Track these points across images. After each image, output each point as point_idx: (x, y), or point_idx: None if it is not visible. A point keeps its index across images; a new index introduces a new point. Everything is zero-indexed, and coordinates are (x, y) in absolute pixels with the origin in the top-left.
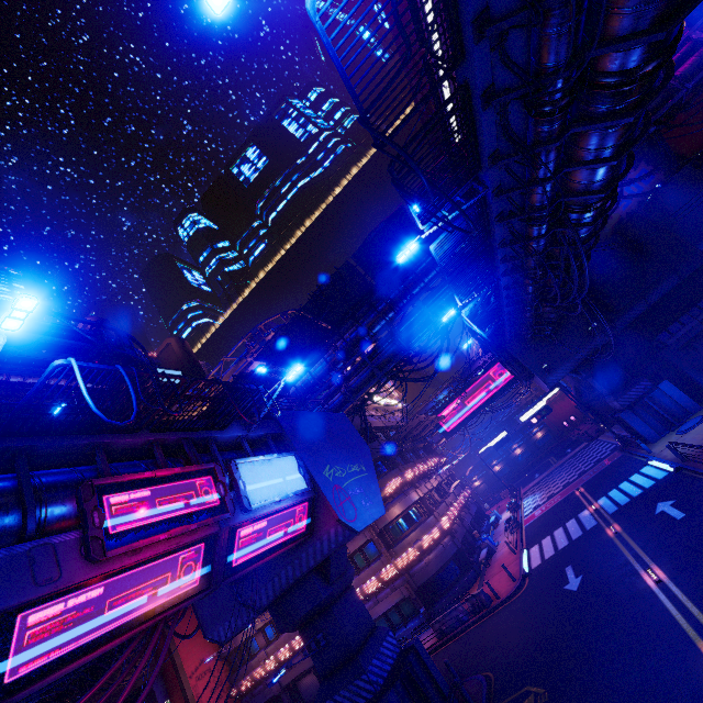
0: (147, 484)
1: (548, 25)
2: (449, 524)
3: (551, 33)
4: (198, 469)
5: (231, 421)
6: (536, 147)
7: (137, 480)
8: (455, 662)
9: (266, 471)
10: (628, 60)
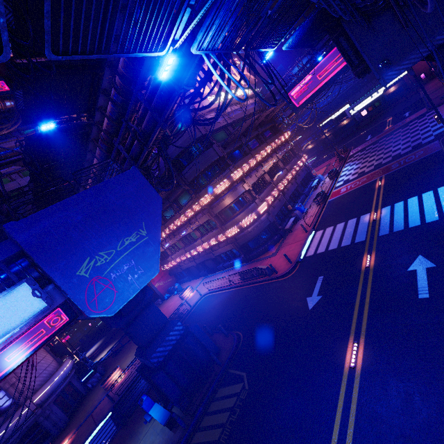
0: None
1: None
2: (267, 207)
3: None
4: None
5: None
6: None
7: None
8: (239, 307)
9: None
10: None
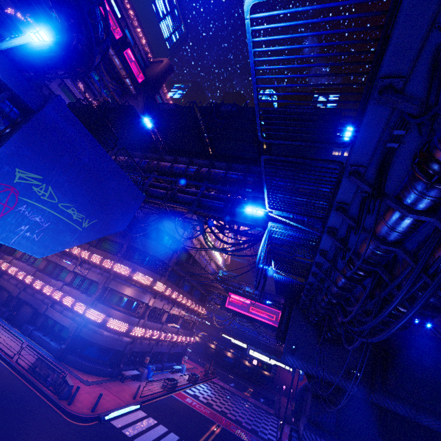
0: None
1: None
2: (140, 335)
3: None
4: None
5: None
6: None
7: None
8: None
9: None
10: None
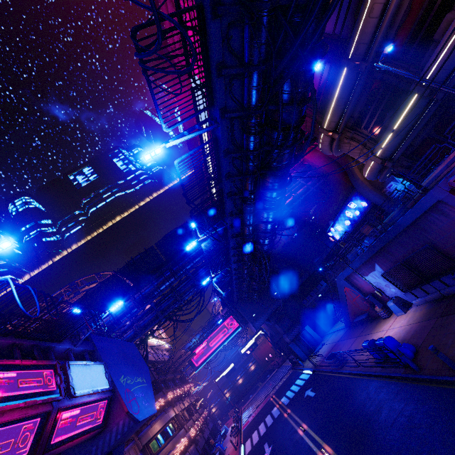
0: (15, 369)
1: (248, 181)
2: (195, 434)
3: (249, 183)
4: (46, 363)
5: (67, 336)
6: (246, 213)
7: (10, 365)
8: None
9: (86, 372)
10: (272, 195)
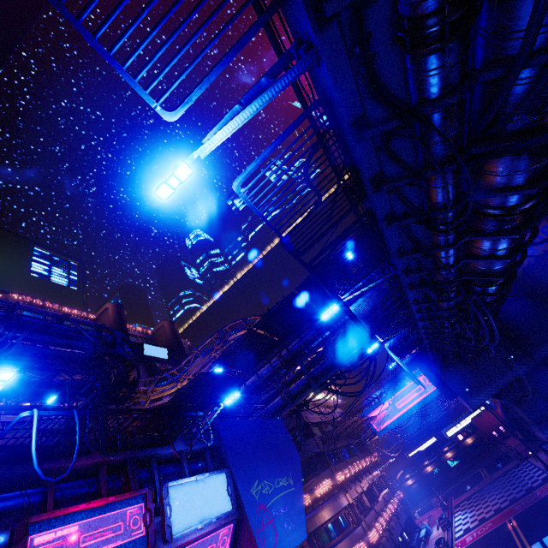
0: (79, 518)
1: (433, 182)
2: (377, 538)
3: (436, 186)
4: (130, 496)
5: (173, 438)
6: (435, 249)
7: (71, 513)
8: None
9: (195, 493)
10: (507, 201)
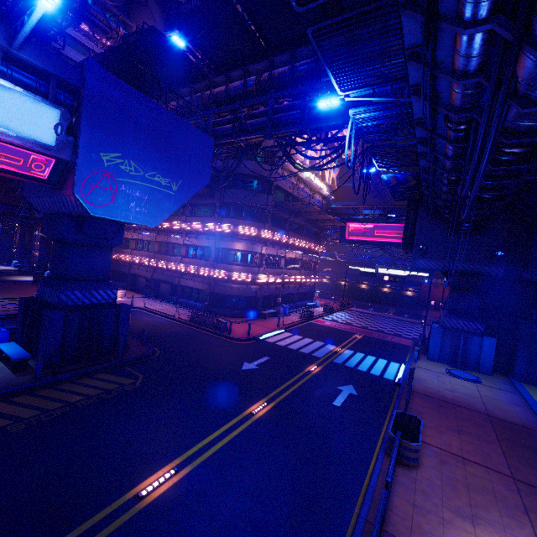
0: None
1: None
2: (264, 281)
3: None
4: None
5: None
6: None
7: None
8: (170, 335)
9: None
10: None
